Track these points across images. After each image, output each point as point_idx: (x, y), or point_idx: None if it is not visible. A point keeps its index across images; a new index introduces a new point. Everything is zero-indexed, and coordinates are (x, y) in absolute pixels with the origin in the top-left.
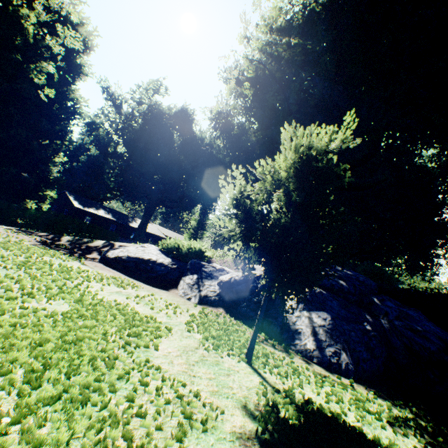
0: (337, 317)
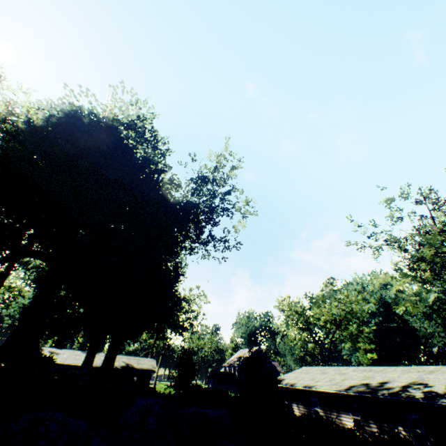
0: None
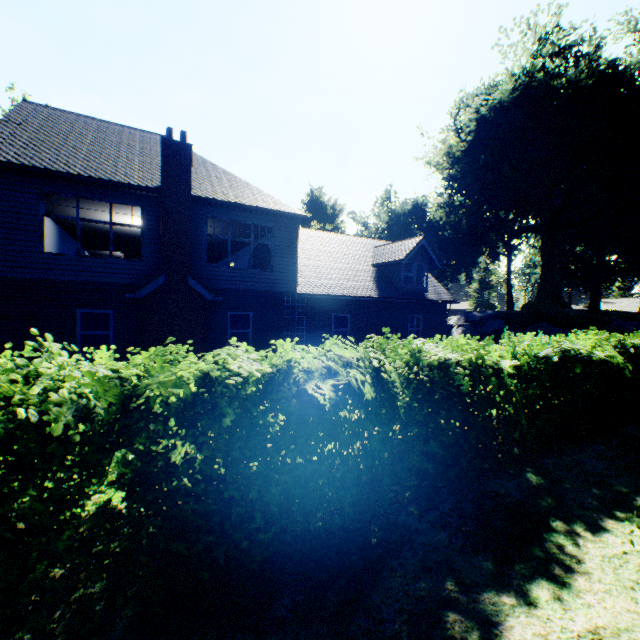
0: (466, 330)
